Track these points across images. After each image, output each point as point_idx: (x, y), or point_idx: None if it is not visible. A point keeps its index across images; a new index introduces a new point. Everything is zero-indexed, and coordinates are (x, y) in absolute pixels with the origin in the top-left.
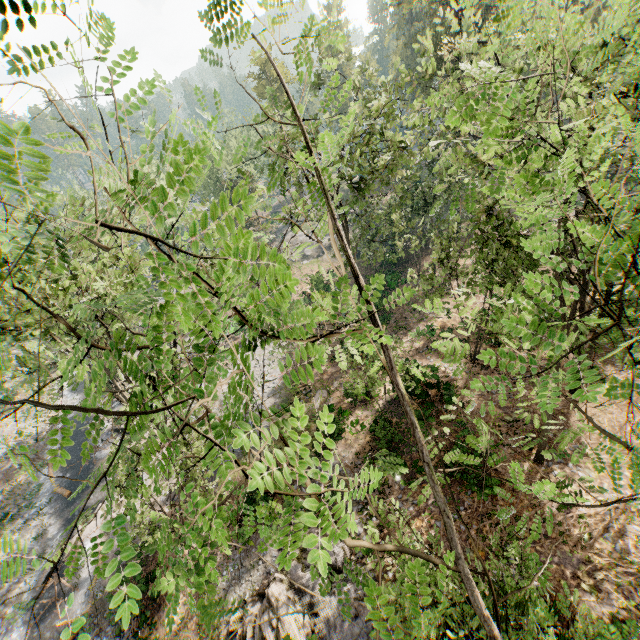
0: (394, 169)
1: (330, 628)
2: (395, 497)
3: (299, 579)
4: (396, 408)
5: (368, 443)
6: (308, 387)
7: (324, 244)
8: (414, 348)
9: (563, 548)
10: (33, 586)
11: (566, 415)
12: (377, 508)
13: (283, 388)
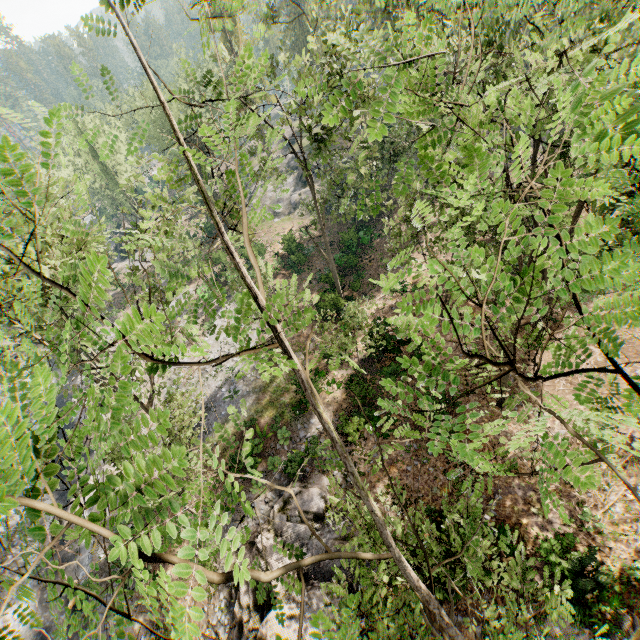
0: (356, 118)
1: (315, 565)
2: (370, 448)
3: (284, 528)
4: (370, 365)
5: (344, 400)
6: None
7: (295, 200)
8: (387, 305)
9: (517, 480)
10: (36, 556)
11: (526, 361)
12: (354, 459)
13: None
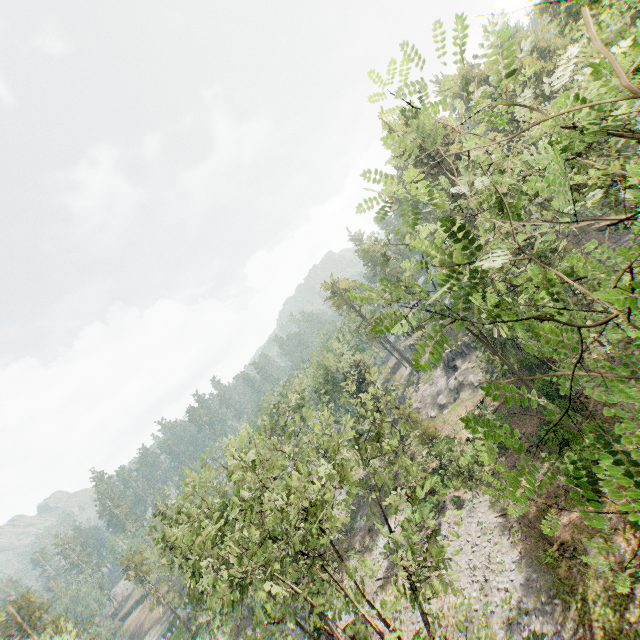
0: None
1: None
2: None
3: None
4: None
5: None
6: (566, 545)
7: (453, 385)
8: None
9: None
10: None
11: None
12: None
13: (532, 563)
